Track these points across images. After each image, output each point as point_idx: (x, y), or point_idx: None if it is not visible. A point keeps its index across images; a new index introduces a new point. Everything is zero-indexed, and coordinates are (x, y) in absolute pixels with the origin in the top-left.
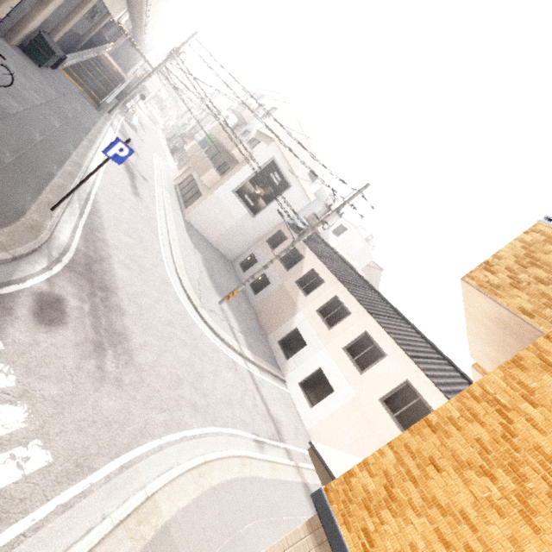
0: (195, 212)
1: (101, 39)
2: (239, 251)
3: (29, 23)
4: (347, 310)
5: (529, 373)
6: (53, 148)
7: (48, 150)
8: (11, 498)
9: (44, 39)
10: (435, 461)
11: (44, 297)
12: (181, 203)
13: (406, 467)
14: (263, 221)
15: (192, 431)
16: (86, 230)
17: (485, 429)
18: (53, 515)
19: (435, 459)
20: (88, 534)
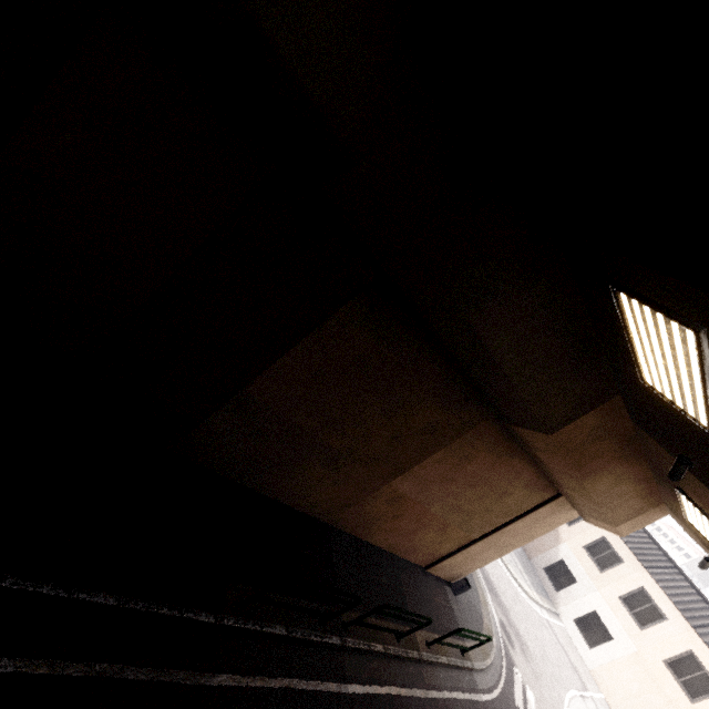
0: None
1: None
2: None
3: None
4: (618, 556)
5: None
6: None
7: None
8: None
9: None
10: None
11: (501, 625)
12: None
13: None
14: None
15: (565, 700)
16: None
17: None
18: None
19: None
20: None
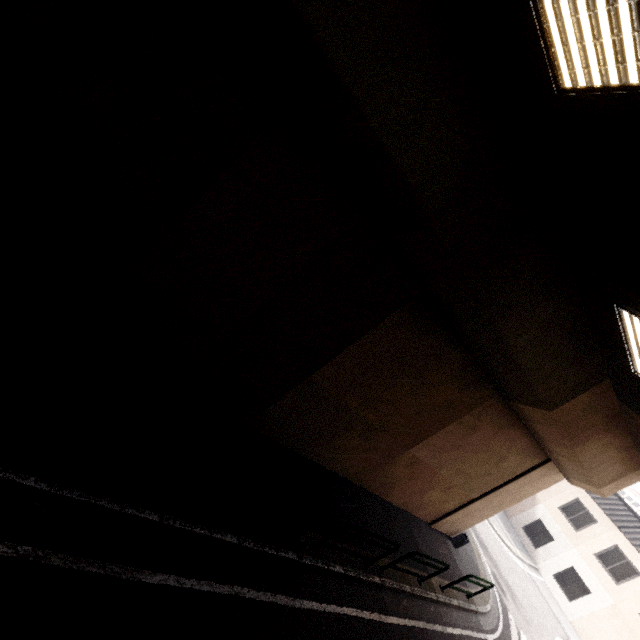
0: None
1: None
2: None
3: None
4: (592, 517)
5: None
6: None
7: None
8: None
9: None
10: None
11: (493, 576)
12: None
13: None
14: None
15: None
16: None
17: None
18: None
19: None
20: None
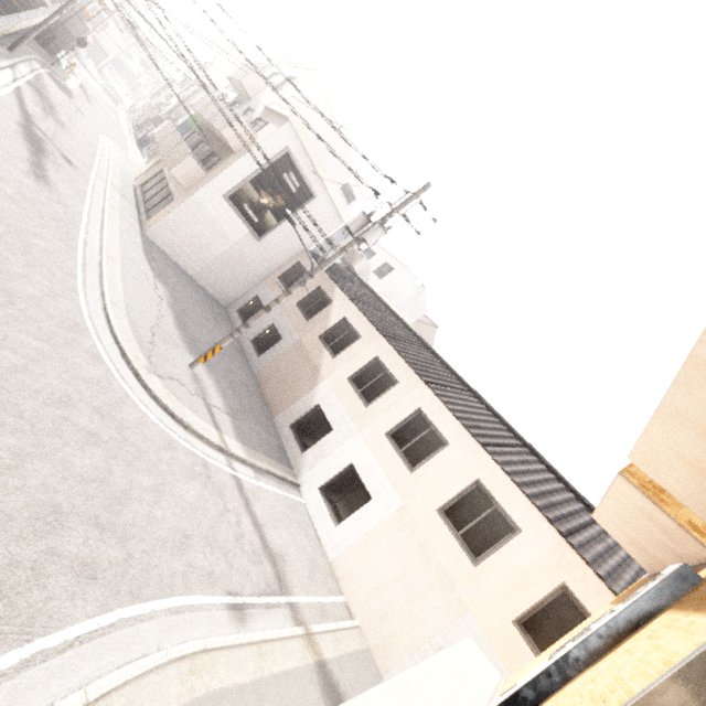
0: (162, 225)
1: None
2: (237, 291)
3: None
4: (392, 377)
5: None
6: None
7: None
8: None
9: None
10: None
11: None
12: (142, 211)
13: None
14: (273, 247)
15: (68, 631)
16: None
17: None
18: None
19: None
20: None
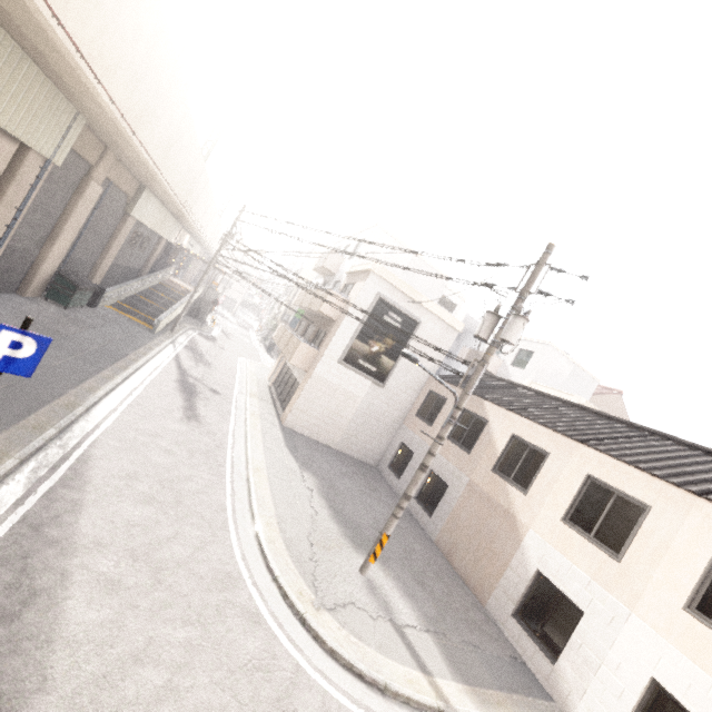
0: (295, 412)
1: (163, 266)
2: (380, 445)
3: (41, 266)
4: (633, 500)
5: None
6: (19, 396)
7: (5, 401)
8: None
9: (64, 276)
10: None
11: None
12: (277, 405)
13: None
14: (399, 387)
15: None
16: (18, 533)
17: None
18: None
19: None
20: None
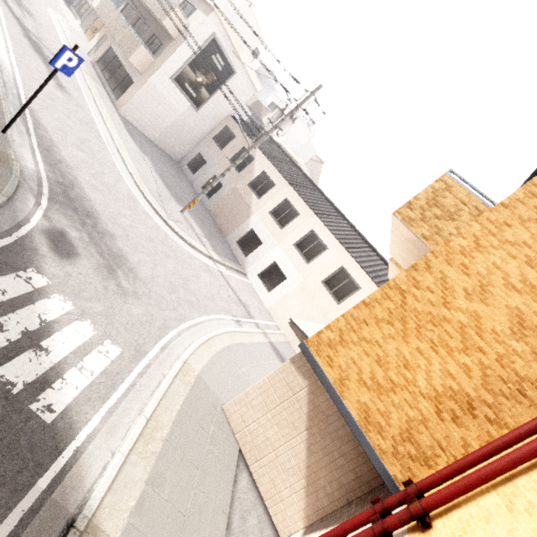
0: (130, 105)
1: None
2: (184, 150)
3: None
4: (296, 211)
5: (419, 273)
6: None
7: None
8: (112, 373)
9: None
10: (366, 321)
11: (51, 234)
12: (108, 90)
13: (351, 326)
14: (207, 115)
15: (194, 321)
16: (42, 151)
17: (392, 303)
18: (138, 378)
19: (366, 320)
20: (160, 385)
